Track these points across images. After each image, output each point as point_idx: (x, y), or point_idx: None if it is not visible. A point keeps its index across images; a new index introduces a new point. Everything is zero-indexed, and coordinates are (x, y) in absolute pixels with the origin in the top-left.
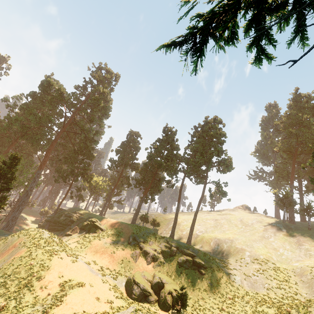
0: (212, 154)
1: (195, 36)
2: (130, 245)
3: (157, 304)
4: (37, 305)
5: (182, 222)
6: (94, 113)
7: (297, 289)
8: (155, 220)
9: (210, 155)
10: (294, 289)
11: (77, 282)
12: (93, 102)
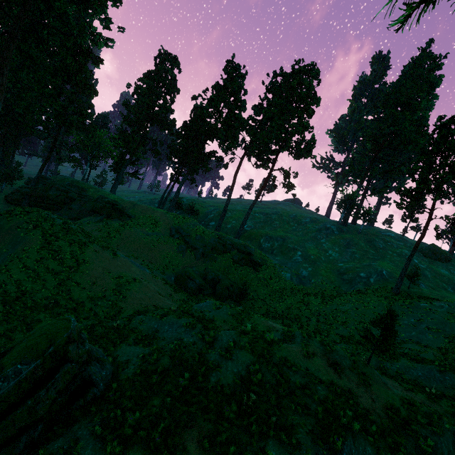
0: (295, 131)
1: None
2: (173, 238)
3: (213, 296)
4: (94, 301)
5: (226, 214)
6: None
7: (338, 284)
8: (192, 208)
9: (293, 132)
10: (335, 284)
11: (131, 279)
12: None
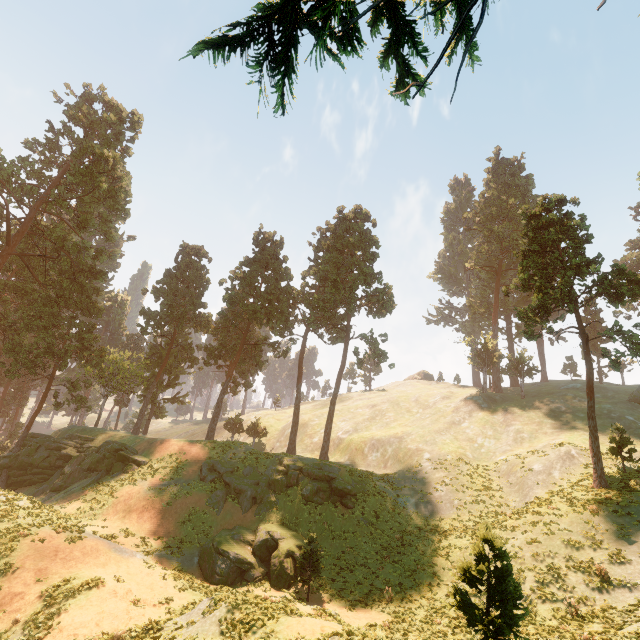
0: (354, 282)
1: (269, 27)
2: (204, 482)
3: (267, 580)
4: None
5: (311, 421)
6: (89, 208)
7: (502, 497)
8: (256, 425)
9: (351, 284)
10: (498, 498)
11: (84, 582)
12: (80, 182)
